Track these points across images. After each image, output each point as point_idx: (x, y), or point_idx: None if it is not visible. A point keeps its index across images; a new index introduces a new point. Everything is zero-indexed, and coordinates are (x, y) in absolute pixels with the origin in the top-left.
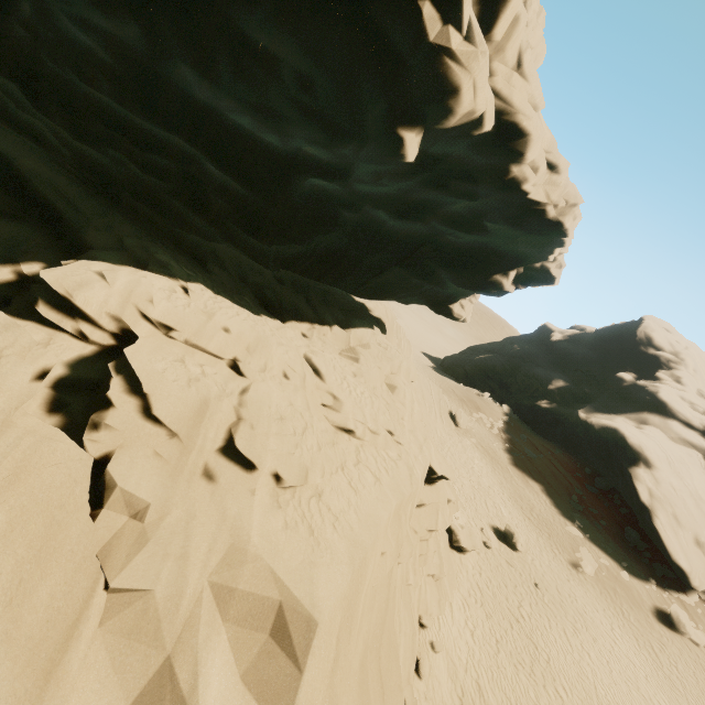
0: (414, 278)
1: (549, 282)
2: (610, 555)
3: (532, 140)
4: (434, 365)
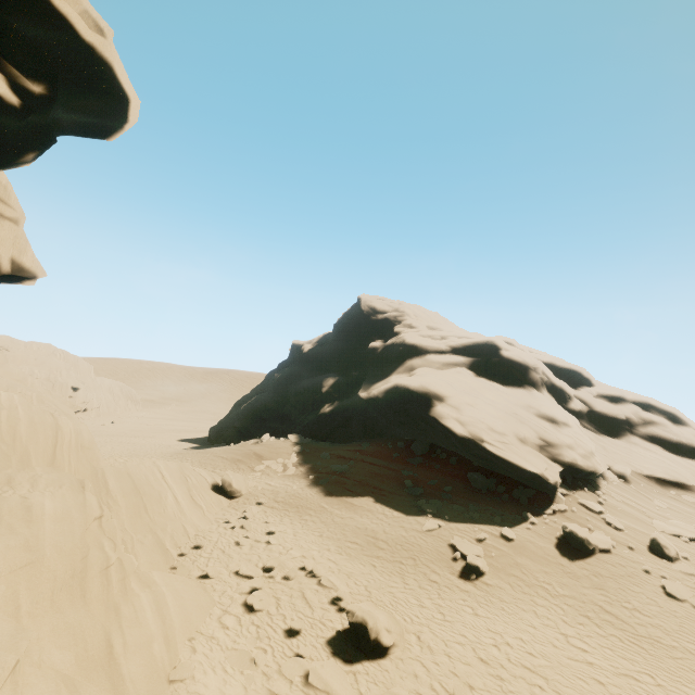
0: None
1: (109, 87)
2: (480, 521)
3: None
4: (197, 444)
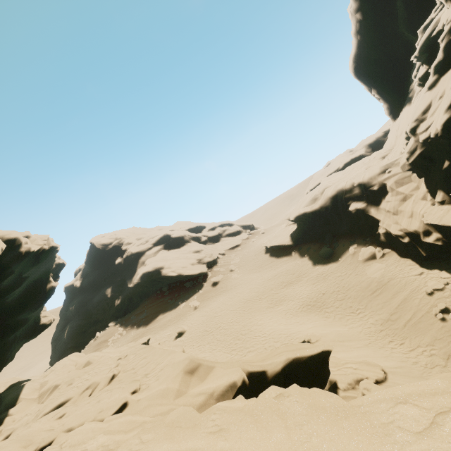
0: (10, 336)
1: (63, 266)
2: (194, 294)
3: (20, 237)
4: None
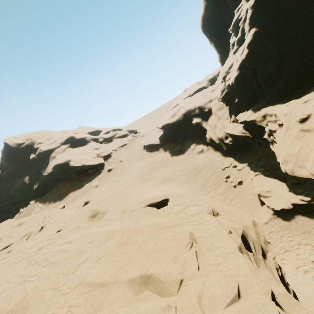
0: None
1: None
2: (95, 178)
3: None
4: None
